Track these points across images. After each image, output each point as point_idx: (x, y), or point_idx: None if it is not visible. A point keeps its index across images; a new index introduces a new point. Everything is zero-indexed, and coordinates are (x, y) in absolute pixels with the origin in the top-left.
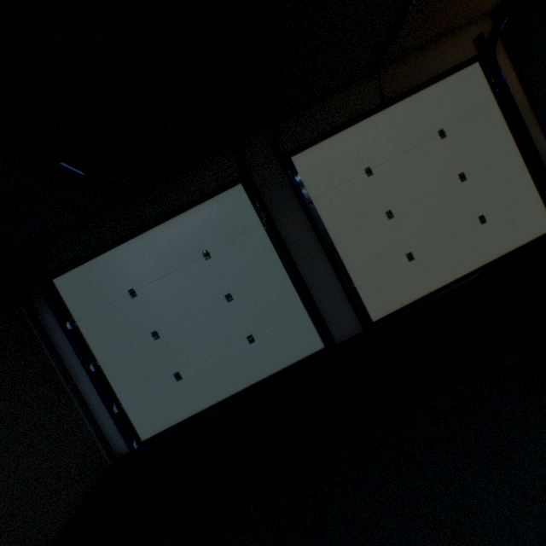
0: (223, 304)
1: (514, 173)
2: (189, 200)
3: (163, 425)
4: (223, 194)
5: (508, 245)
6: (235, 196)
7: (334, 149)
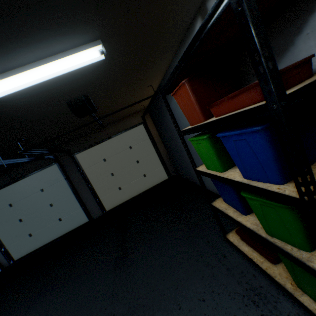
0: (49, 207)
1: (155, 160)
2: (35, 170)
3: (24, 253)
4: (49, 168)
5: (154, 183)
6: (53, 168)
7: (92, 152)
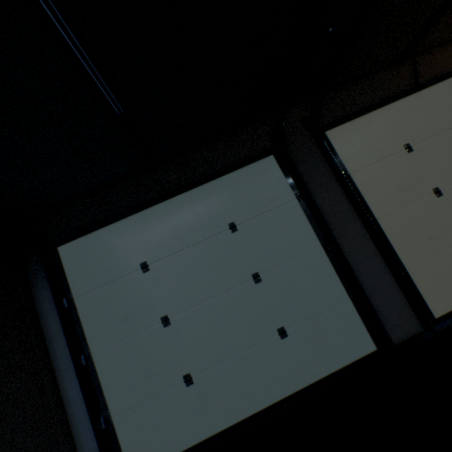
0: (250, 286)
1: None
2: (217, 170)
3: None
4: (253, 164)
5: None
6: (265, 167)
7: (369, 126)
